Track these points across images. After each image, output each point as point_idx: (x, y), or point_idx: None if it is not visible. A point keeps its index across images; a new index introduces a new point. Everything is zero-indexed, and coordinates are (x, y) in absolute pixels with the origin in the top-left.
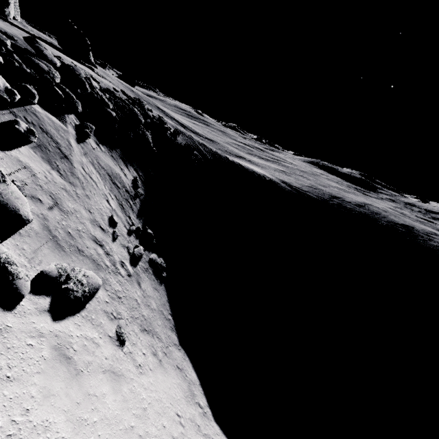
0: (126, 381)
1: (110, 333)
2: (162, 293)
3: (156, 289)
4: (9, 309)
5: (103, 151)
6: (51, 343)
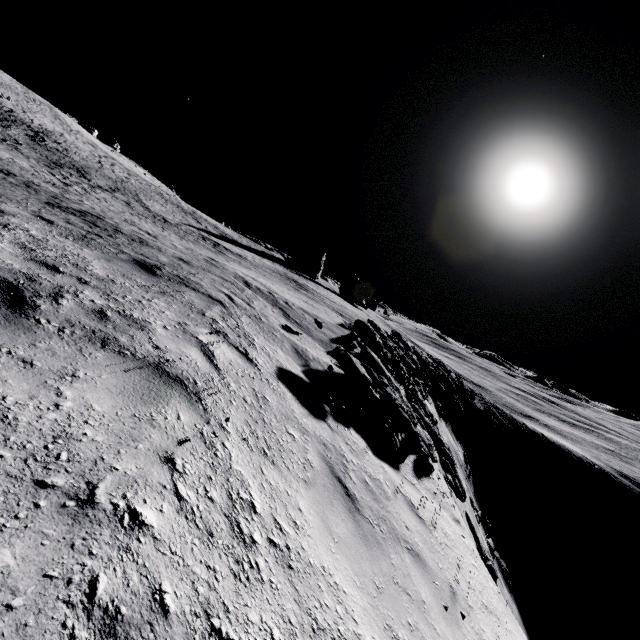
0: None
1: None
2: (515, 608)
3: (510, 599)
4: None
5: (446, 427)
6: None
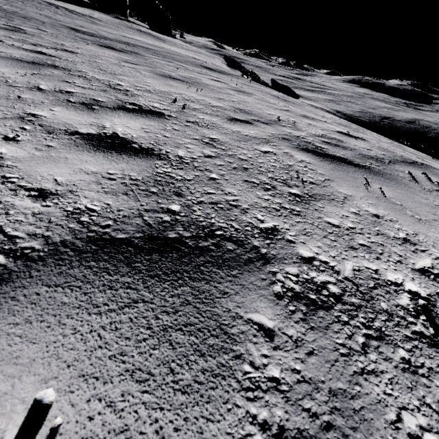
0: None
1: None
2: None
3: None
4: None
5: None
6: None
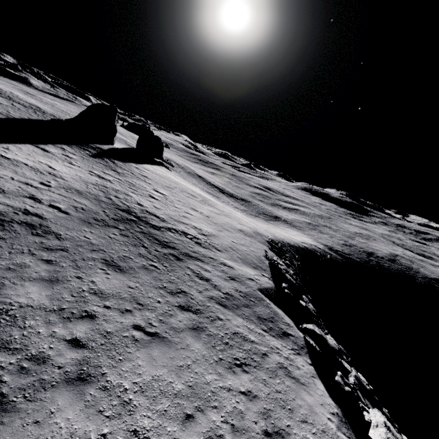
0: None
1: None
2: None
3: None
4: None
5: None
6: None
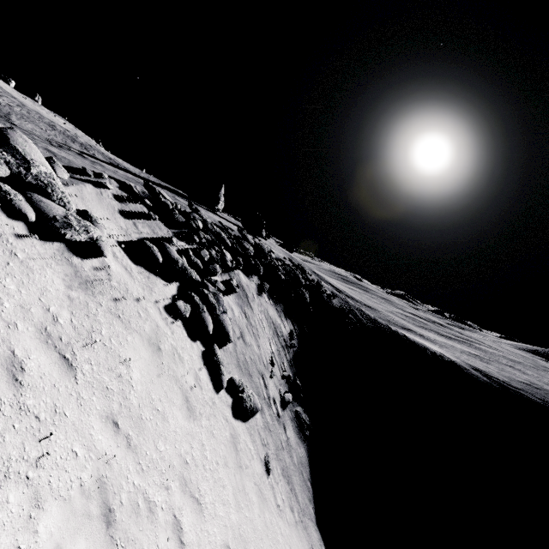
0: (268, 508)
1: (260, 455)
2: (303, 452)
3: (298, 443)
4: (217, 392)
5: (271, 304)
6: (231, 430)
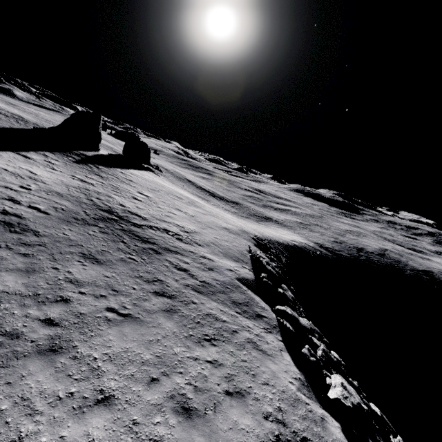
0: None
1: None
2: None
3: None
4: None
5: None
6: None
